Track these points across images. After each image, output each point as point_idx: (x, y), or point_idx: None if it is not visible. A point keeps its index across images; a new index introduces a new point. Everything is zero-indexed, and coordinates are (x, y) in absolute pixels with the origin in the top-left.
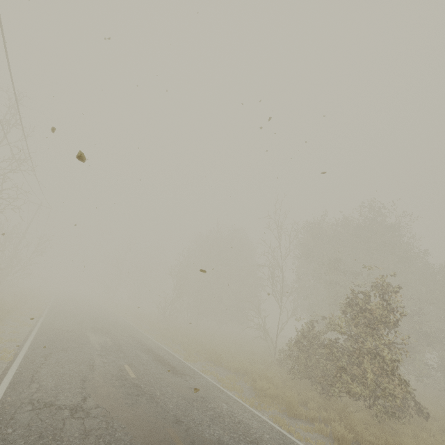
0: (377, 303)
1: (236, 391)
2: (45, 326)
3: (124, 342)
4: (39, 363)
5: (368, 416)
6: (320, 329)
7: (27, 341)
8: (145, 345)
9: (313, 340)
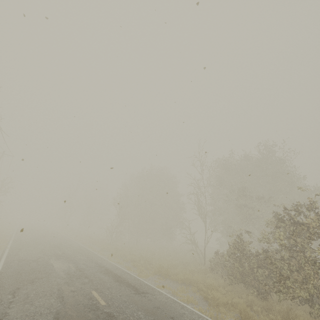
0: (312, 218)
1: (191, 303)
2: (10, 258)
3: (84, 266)
4: (7, 302)
5: (307, 315)
6: (246, 241)
7: None
8: (103, 266)
9: (244, 250)
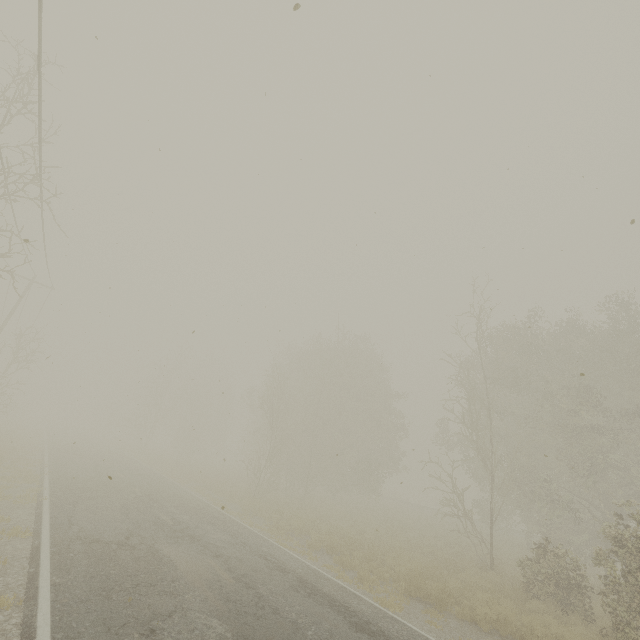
0: None
1: None
2: (62, 532)
3: (245, 567)
4: None
5: None
6: None
7: (39, 605)
8: (285, 568)
9: None
